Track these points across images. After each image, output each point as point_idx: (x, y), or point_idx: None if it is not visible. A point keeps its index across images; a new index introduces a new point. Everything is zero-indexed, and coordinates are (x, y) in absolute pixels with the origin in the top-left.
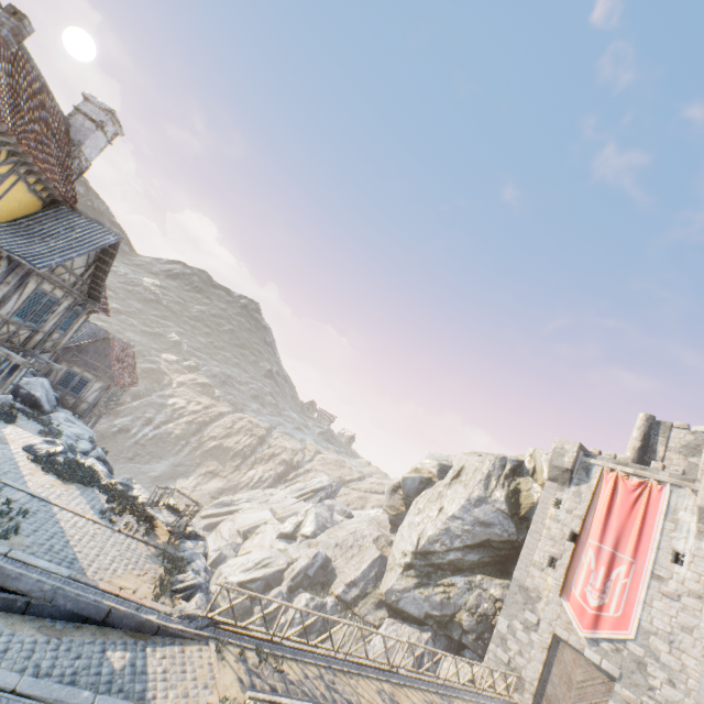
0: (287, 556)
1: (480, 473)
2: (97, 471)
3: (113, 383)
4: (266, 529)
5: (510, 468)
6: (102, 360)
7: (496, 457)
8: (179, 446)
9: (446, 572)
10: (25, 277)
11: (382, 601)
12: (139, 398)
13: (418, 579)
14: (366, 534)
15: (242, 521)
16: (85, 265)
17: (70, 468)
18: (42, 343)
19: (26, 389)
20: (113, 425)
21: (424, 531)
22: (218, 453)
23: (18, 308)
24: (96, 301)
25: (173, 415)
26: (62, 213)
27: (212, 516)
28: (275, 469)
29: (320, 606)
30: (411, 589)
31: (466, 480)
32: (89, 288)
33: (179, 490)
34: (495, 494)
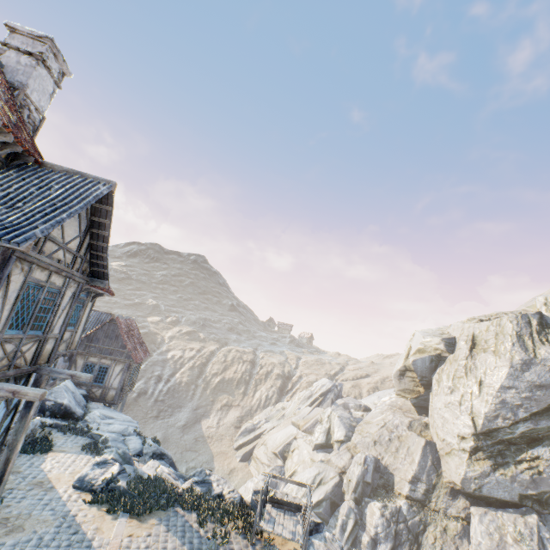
0: (333, 466)
1: (507, 337)
2: (166, 480)
3: (132, 361)
4: (299, 444)
5: (537, 322)
6: (114, 342)
7: (515, 316)
8: (191, 391)
9: (520, 446)
10: (2, 267)
11: (454, 489)
12: (143, 361)
13: (491, 460)
14: (397, 423)
15: (273, 443)
16: (78, 235)
17: (138, 492)
18: (55, 352)
19: (52, 400)
20: (132, 391)
21: (473, 410)
22: (224, 387)
23: (7, 317)
24: (102, 280)
25: (175, 366)
26: (27, 172)
27: (244, 445)
28: (274, 384)
29: (396, 513)
30: (490, 472)
31: (491, 347)
32: (90, 266)
33: (275, 475)
34: (540, 353)
